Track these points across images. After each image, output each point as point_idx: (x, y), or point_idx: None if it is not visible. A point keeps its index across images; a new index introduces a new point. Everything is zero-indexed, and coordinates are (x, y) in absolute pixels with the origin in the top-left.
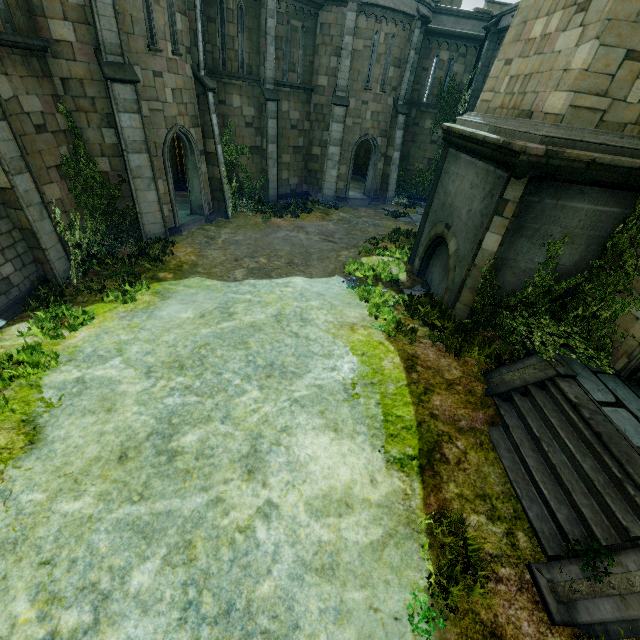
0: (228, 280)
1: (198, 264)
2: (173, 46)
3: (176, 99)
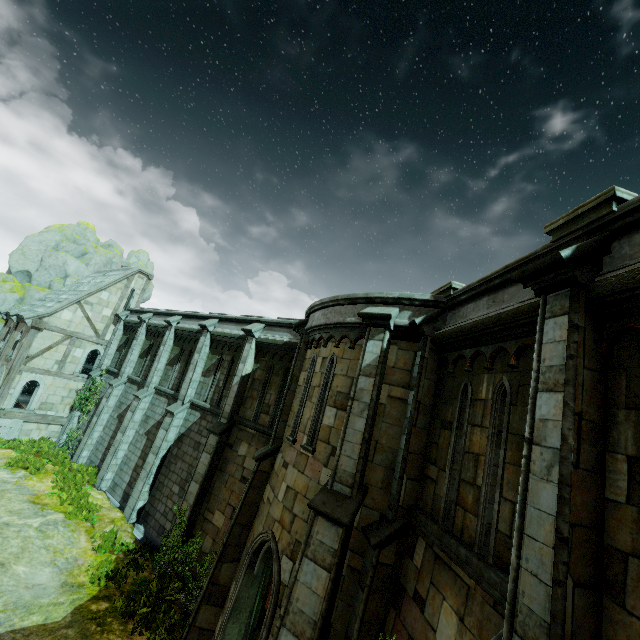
0: (12, 632)
1: (84, 638)
2: (309, 440)
3: (287, 500)
